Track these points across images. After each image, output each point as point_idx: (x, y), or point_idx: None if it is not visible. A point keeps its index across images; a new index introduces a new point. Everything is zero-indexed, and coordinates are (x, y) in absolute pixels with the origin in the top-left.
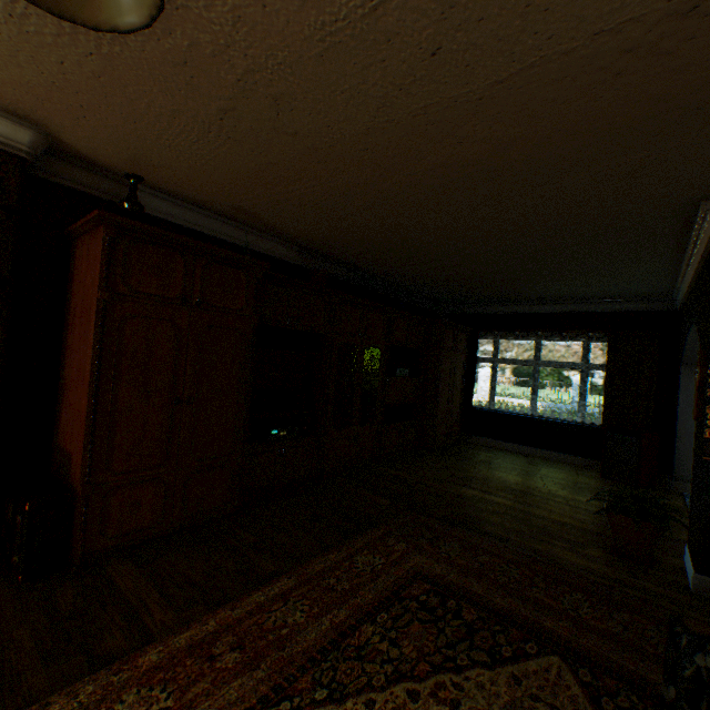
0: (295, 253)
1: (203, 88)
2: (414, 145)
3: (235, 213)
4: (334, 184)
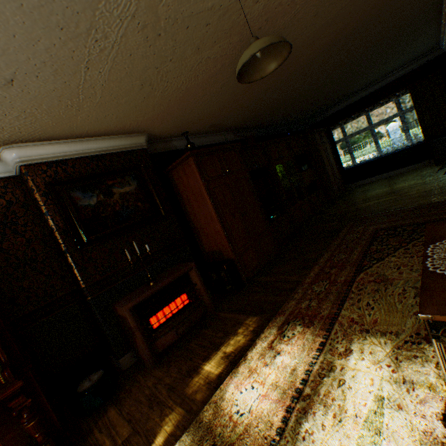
0: (232, 135)
1: (219, 80)
2: (300, 53)
3: (209, 129)
4: (260, 90)
